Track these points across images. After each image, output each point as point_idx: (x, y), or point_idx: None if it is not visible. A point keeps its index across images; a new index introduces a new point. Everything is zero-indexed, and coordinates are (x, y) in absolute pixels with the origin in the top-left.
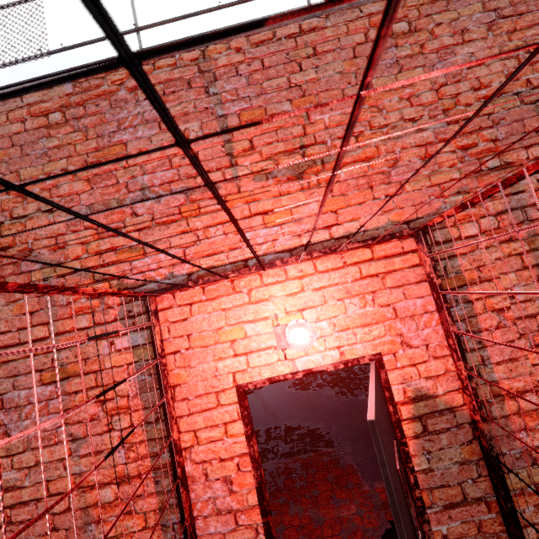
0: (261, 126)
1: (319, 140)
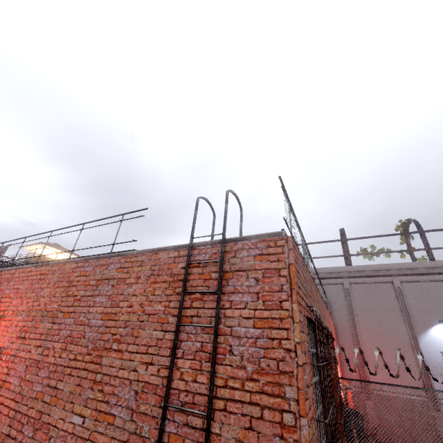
0: (6, 299)
1: (9, 309)
